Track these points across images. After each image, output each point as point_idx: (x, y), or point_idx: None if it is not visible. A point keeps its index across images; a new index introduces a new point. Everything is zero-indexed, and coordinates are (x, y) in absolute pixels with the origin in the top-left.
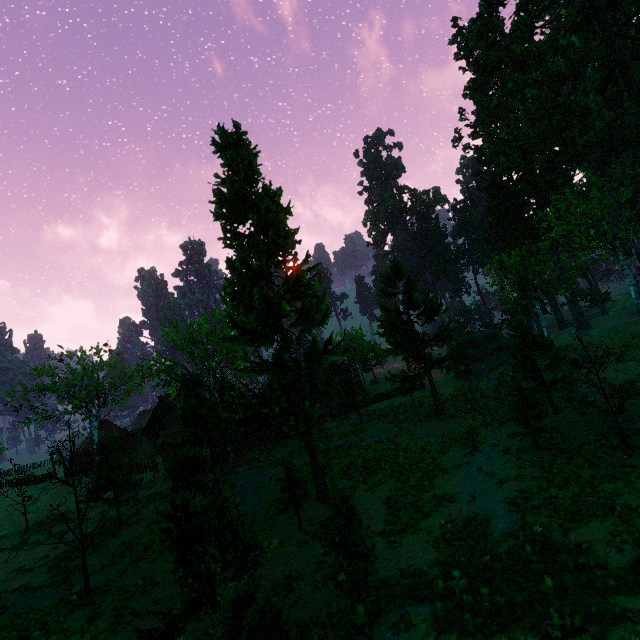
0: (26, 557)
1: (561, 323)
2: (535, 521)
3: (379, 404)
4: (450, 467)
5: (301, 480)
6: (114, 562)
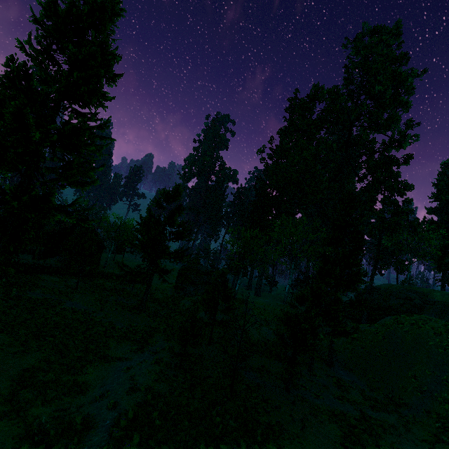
0: None
1: (249, 286)
2: (126, 445)
3: (107, 280)
4: (111, 357)
5: None
6: None
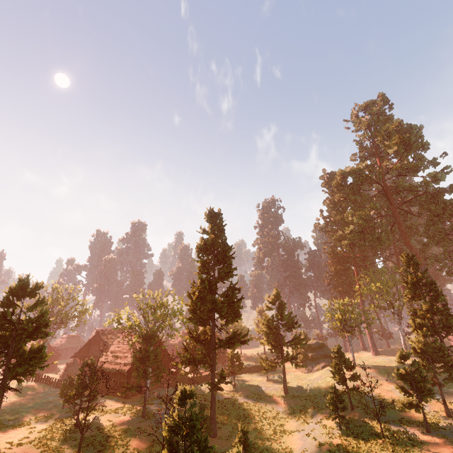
0: (9, 435)
1: (363, 346)
2: None
3: (245, 375)
4: (290, 431)
5: (208, 418)
6: (83, 450)
